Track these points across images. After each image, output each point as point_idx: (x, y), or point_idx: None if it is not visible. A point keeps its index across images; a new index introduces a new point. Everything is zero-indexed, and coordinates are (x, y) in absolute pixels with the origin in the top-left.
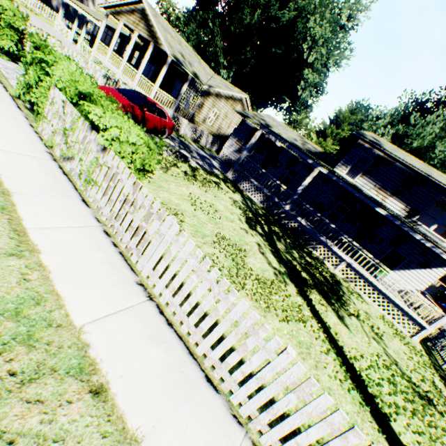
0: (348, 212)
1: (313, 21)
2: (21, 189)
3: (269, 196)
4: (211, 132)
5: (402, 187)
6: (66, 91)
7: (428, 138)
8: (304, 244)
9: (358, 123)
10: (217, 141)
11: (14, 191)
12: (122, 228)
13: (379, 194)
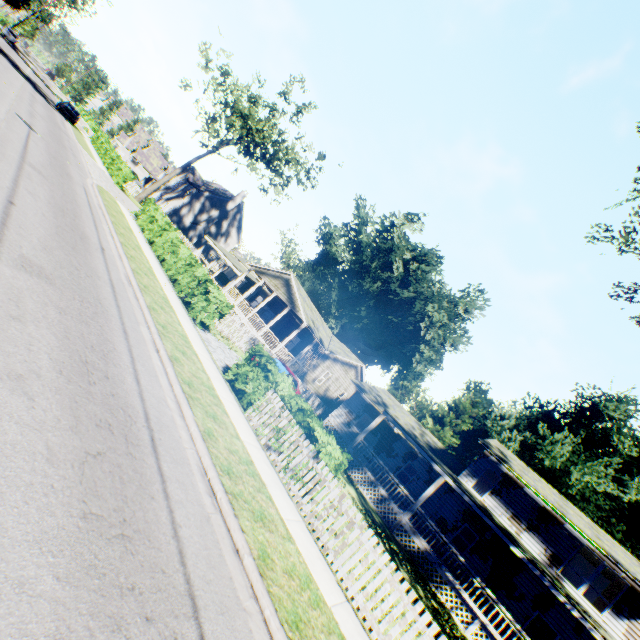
0: (477, 541)
1: (431, 307)
2: (267, 481)
3: (385, 496)
4: (317, 392)
5: (537, 520)
6: (284, 398)
7: (560, 459)
8: (426, 578)
9: (480, 418)
10: (323, 405)
11: (266, 483)
12: (322, 527)
13: (512, 524)
